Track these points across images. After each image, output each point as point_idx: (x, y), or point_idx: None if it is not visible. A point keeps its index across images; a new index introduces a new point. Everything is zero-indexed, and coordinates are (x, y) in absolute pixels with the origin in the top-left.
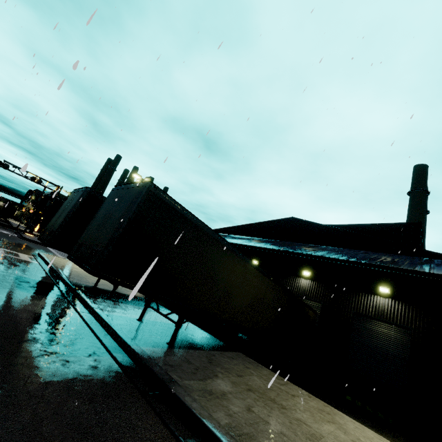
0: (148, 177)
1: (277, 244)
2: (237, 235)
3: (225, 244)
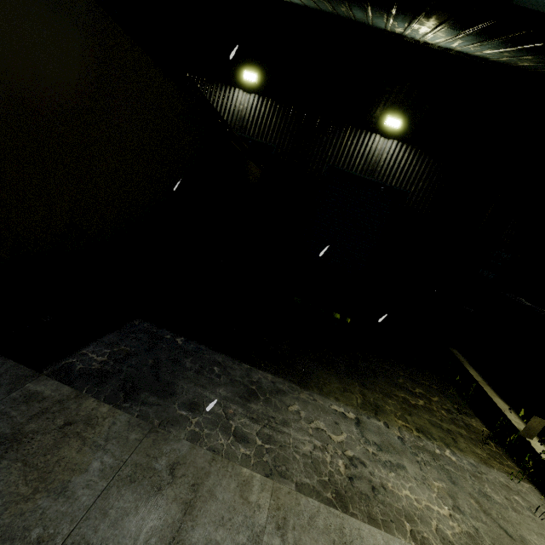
0: None
1: None
2: None
3: None
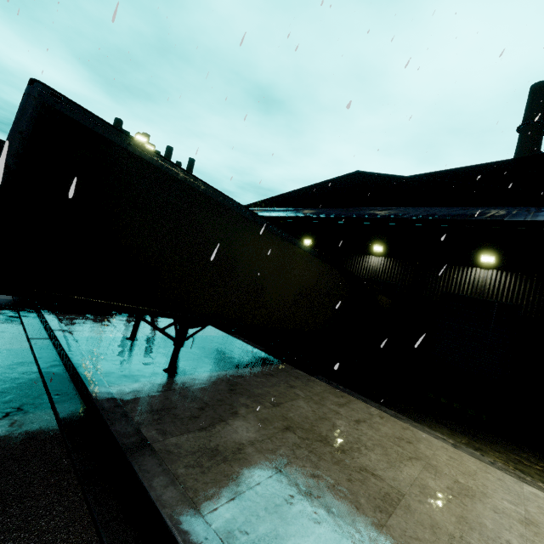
0: (138, 133)
1: (335, 211)
2: (281, 208)
3: (240, 211)
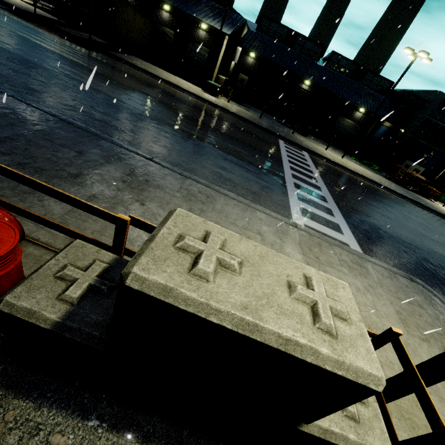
0: None
1: None
2: None
3: (125, 1)
